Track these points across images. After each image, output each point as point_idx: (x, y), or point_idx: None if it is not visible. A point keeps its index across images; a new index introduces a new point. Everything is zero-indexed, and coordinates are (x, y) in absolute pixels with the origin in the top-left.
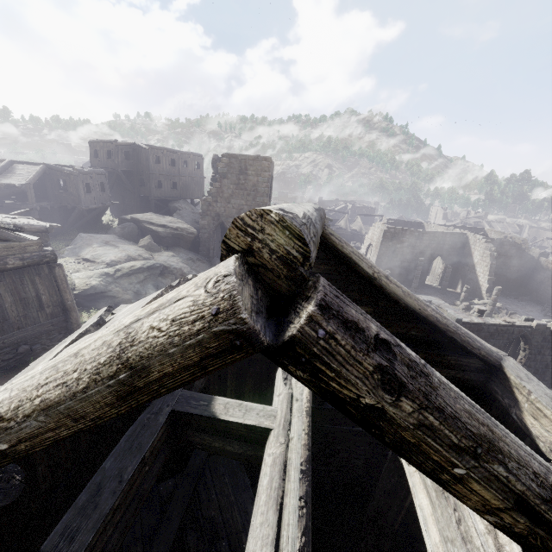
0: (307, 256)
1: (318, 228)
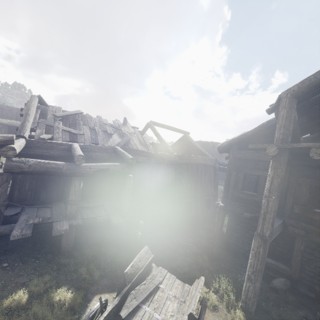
0: (151, 122)
1: (159, 124)
